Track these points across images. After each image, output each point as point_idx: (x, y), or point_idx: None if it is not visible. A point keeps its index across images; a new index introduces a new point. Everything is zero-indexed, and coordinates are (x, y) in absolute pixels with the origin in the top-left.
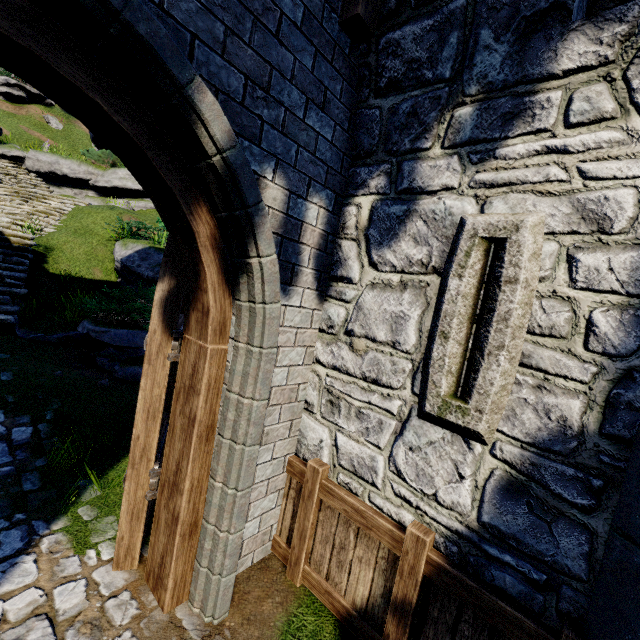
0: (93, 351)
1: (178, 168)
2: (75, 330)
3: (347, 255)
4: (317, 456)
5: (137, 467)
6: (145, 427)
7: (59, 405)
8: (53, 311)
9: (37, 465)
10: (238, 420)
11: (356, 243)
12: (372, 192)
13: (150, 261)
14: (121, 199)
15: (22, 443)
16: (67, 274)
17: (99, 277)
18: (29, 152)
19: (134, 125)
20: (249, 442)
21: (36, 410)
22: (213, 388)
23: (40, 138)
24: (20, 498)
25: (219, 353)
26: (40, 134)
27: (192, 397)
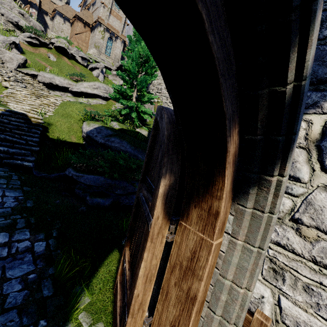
0: (72, 184)
1: (232, 93)
2: (63, 172)
3: (294, 159)
4: (257, 307)
5: (135, 316)
6: (143, 288)
7: (59, 225)
8: (51, 160)
9: (50, 273)
10: (232, 304)
11: (305, 151)
12: (326, 112)
13: (102, 134)
14: (84, 98)
15: (40, 254)
16: (58, 138)
17: (74, 141)
18: (40, 72)
19: (219, 47)
20: (240, 324)
21: (47, 229)
22: (209, 273)
23: (45, 65)
24: (41, 304)
25: (217, 246)
26: (45, 63)
27: (191, 278)
